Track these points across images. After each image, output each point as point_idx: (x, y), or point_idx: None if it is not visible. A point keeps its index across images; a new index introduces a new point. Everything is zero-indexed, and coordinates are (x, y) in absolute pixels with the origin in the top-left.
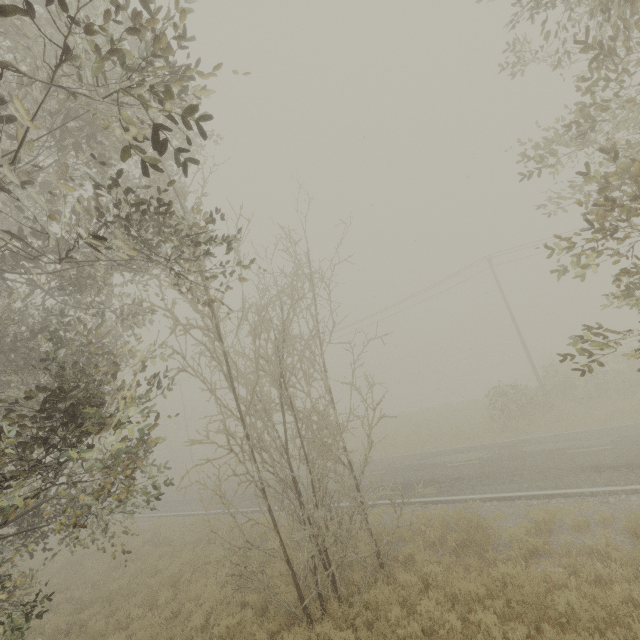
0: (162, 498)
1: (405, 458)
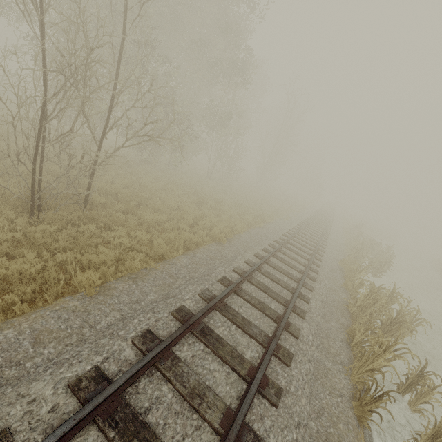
0: None
1: None
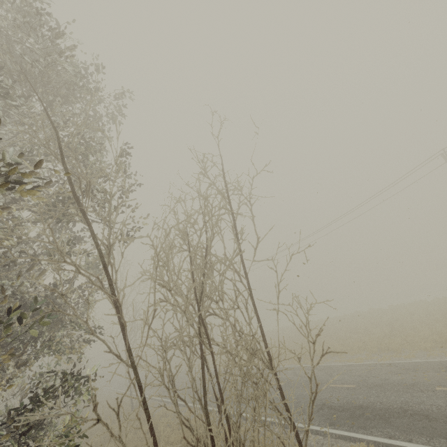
0: (176, 383)
1: (379, 369)
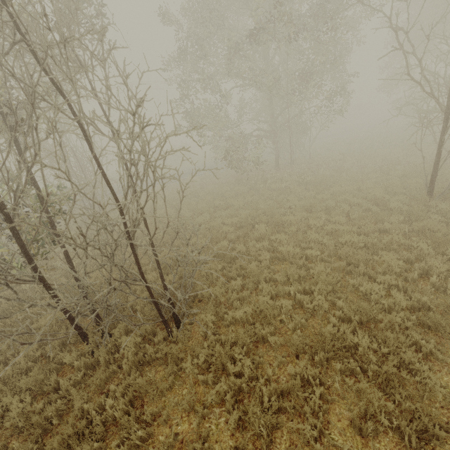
0: None
1: None
